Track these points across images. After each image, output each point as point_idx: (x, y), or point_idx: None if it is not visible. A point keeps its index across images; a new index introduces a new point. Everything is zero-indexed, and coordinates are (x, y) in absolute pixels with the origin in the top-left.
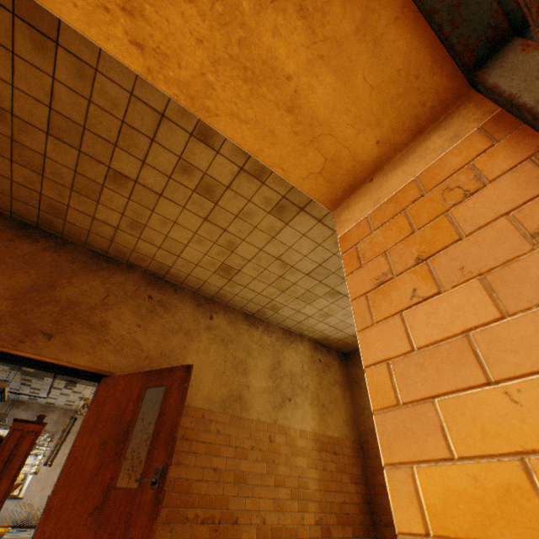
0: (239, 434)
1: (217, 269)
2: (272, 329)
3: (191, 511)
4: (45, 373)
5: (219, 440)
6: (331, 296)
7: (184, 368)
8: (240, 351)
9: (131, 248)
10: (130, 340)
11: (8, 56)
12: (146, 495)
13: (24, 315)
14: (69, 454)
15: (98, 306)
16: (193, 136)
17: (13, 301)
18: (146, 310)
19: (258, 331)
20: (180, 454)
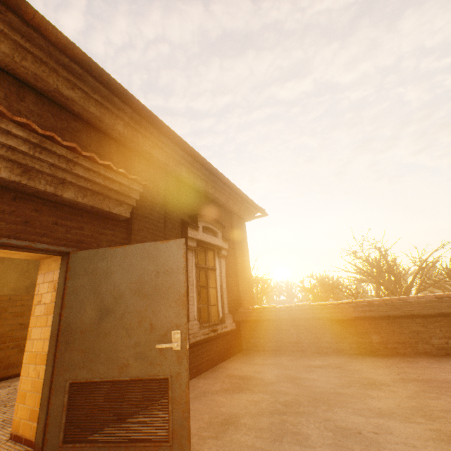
0: None
1: None
2: None
3: (4, 345)
4: None
5: (24, 309)
6: None
7: None
8: None
9: None
10: None
11: None
12: None
13: None
14: None
15: None
16: None
17: None
18: None
19: None
20: None
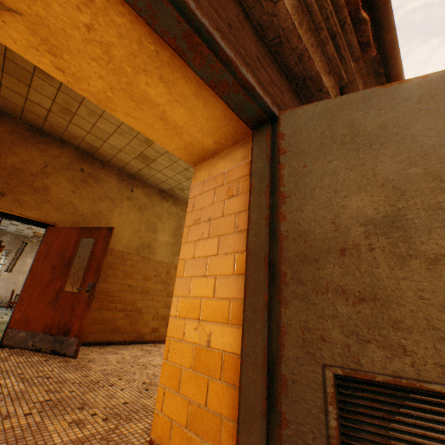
0: (147, 268)
1: (137, 156)
2: (179, 203)
3: (113, 305)
4: None
5: (133, 270)
6: None
7: (107, 229)
8: (153, 217)
9: (64, 128)
10: (67, 202)
11: None
12: (83, 296)
13: None
14: (30, 271)
15: (39, 174)
16: None
17: None
18: (80, 180)
19: (168, 203)
20: (106, 276)
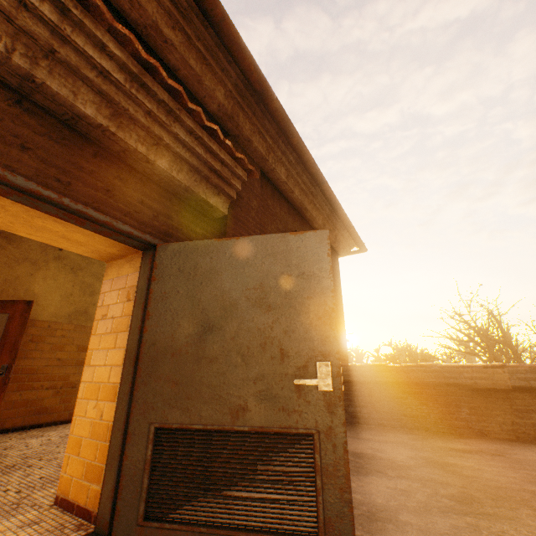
0: (83, 337)
1: None
2: None
3: (38, 384)
4: None
5: (64, 342)
6: None
7: (25, 303)
8: (90, 278)
9: None
10: None
11: None
12: None
13: None
14: None
15: None
16: None
17: None
18: None
19: None
20: (28, 352)
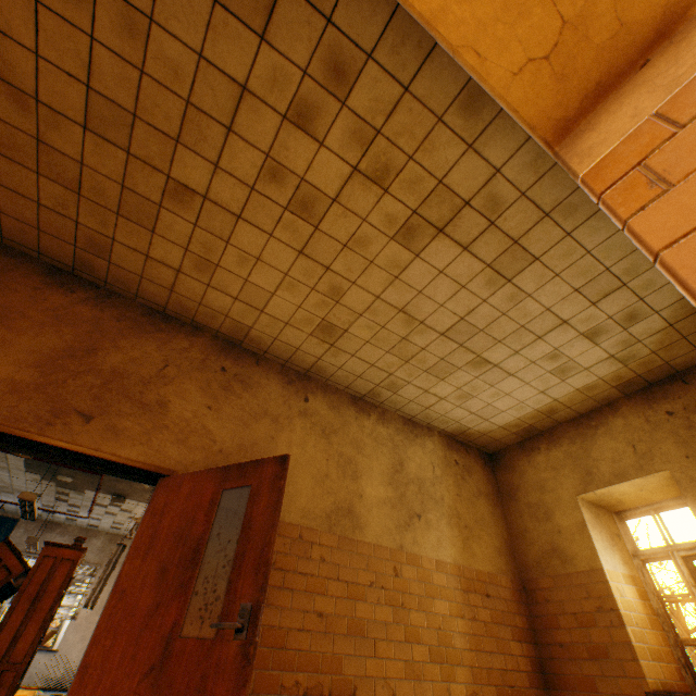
0: (352, 564)
1: (315, 330)
2: (389, 418)
3: (289, 676)
4: (86, 484)
5: (324, 572)
6: (475, 368)
7: (276, 460)
8: (347, 446)
9: (198, 300)
10: (197, 427)
11: (30, 7)
12: (227, 649)
13: (53, 388)
14: (114, 586)
15: (154, 379)
16: (286, 119)
17: (39, 369)
18: (219, 386)
19: (371, 420)
20: (270, 590)
